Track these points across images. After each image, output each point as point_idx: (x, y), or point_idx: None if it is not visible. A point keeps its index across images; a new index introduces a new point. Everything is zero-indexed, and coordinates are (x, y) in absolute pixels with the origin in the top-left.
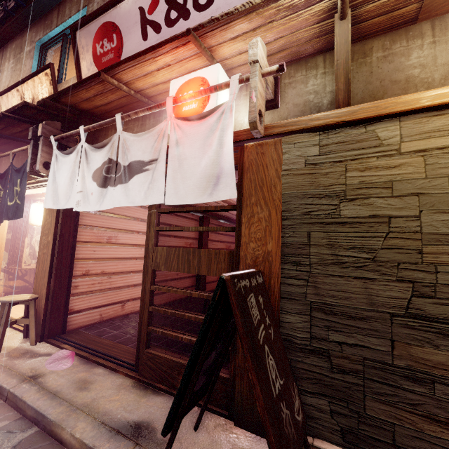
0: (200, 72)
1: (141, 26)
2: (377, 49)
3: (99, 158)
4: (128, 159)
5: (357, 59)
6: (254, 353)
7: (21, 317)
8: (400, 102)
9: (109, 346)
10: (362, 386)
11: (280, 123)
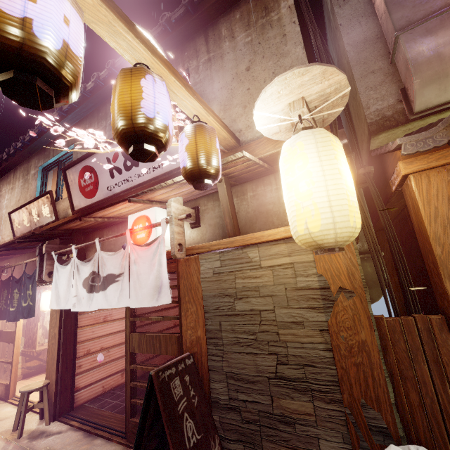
0: (145, 212)
1: (109, 169)
2: (249, 190)
3: (87, 270)
4: (105, 272)
5: (240, 196)
6: (171, 421)
7: (37, 402)
8: (254, 237)
9: (108, 417)
10: (259, 431)
11: (195, 247)
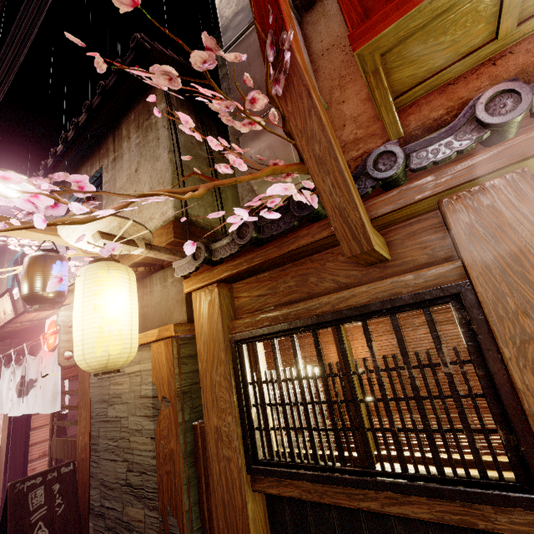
0: (55, 317)
1: None
2: None
3: (19, 374)
4: (28, 377)
5: None
6: (16, 531)
7: None
8: None
9: None
10: None
11: None
